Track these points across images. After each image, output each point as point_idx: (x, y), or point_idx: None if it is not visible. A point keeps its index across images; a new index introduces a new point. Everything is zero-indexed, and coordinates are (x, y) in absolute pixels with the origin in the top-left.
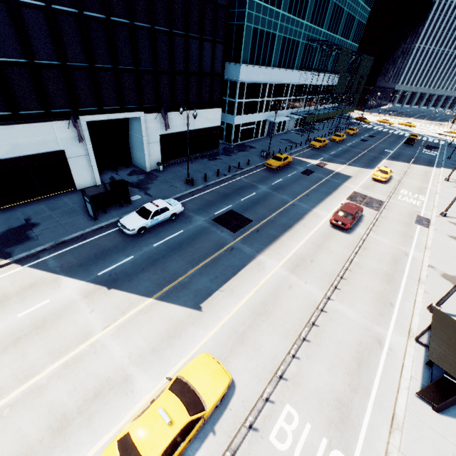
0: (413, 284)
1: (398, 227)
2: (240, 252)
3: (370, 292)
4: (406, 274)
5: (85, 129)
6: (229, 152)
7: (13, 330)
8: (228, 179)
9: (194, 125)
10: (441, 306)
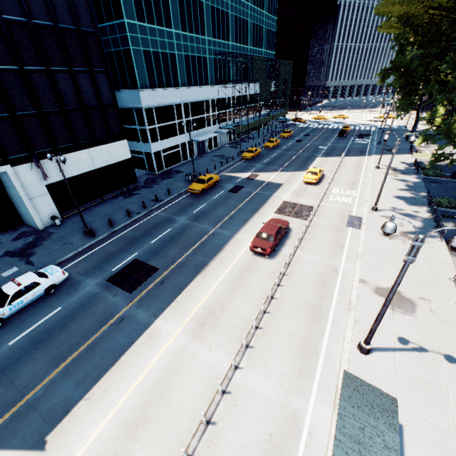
0: (343, 312)
1: (328, 236)
2: (131, 322)
3: (291, 340)
4: (335, 300)
5: None
6: (151, 183)
7: None
8: (142, 218)
9: (95, 164)
10: (374, 339)
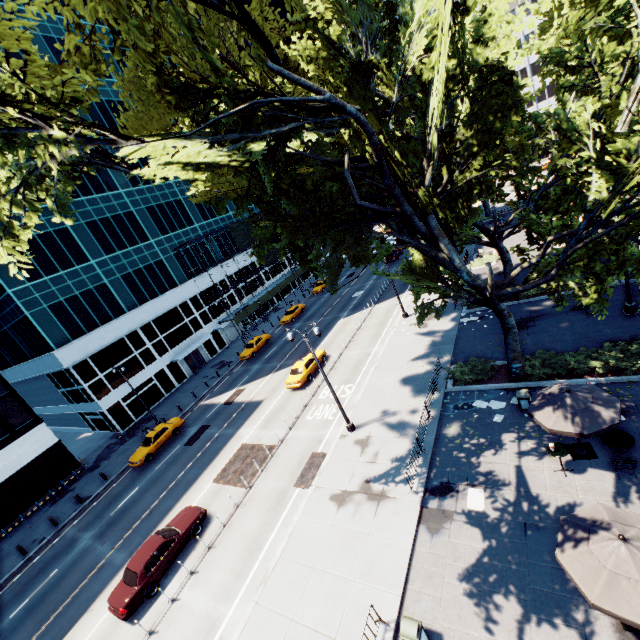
0: None
1: (254, 524)
2: None
3: None
4: None
5: None
6: (101, 459)
7: None
8: (41, 550)
9: None
10: None
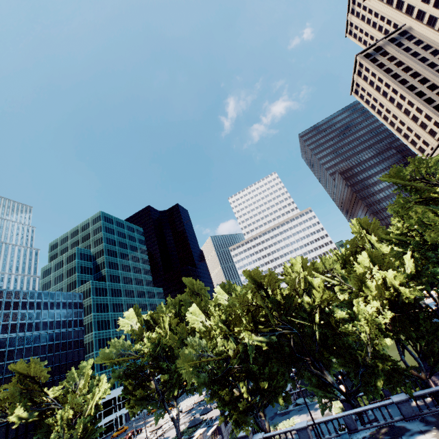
0: None
1: None
2: None
3: None
4: None
5: None
6: None
7: None
8: None
9: None
10: None
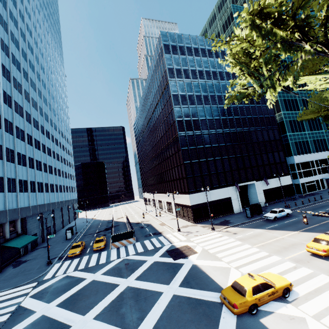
0: None
1: None
2: None
3: None
4: None
5: (236, 189)
6: (303, 197)
7: (247, 236)
8: (311, 204)
9: (278, 184)
10: None
